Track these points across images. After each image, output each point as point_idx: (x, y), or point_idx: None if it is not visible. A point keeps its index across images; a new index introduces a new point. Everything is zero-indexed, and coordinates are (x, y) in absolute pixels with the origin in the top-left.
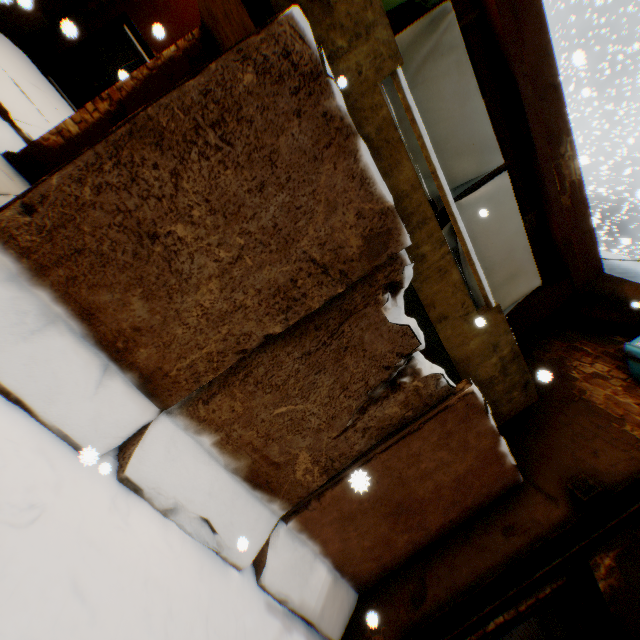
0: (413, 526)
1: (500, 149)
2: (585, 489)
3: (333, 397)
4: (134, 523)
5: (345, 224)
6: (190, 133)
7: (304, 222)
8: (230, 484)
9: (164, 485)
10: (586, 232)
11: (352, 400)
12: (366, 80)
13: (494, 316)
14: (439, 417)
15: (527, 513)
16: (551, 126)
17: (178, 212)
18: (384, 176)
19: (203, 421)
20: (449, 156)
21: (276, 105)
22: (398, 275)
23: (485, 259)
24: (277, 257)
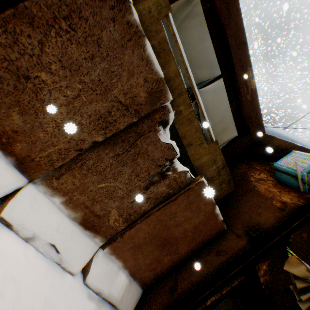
0: (172, 252)
1: (220, 70)
2: (255, 231)
3: (131, 180)
4: (3, 243)
5: (138, 84)
6: (51, 21)
7: (116, 80)
8: (70, 226)
9: (27, 223)
10: (258, 113)
11: (141, 182)
12: (153, 16)
13: (214, 145)
14: (186, 193)
15: (228, 244)
16: (243, 61)
17: (43, 65)
18: (161, 68)
19: (56, 189)
20: (195, 67)
21: (101, 13)
22: (166, 117)
23: (212, 120)
24: (100, 98)
